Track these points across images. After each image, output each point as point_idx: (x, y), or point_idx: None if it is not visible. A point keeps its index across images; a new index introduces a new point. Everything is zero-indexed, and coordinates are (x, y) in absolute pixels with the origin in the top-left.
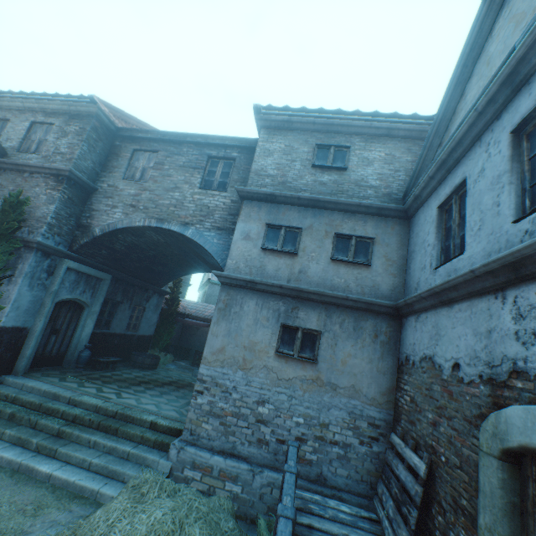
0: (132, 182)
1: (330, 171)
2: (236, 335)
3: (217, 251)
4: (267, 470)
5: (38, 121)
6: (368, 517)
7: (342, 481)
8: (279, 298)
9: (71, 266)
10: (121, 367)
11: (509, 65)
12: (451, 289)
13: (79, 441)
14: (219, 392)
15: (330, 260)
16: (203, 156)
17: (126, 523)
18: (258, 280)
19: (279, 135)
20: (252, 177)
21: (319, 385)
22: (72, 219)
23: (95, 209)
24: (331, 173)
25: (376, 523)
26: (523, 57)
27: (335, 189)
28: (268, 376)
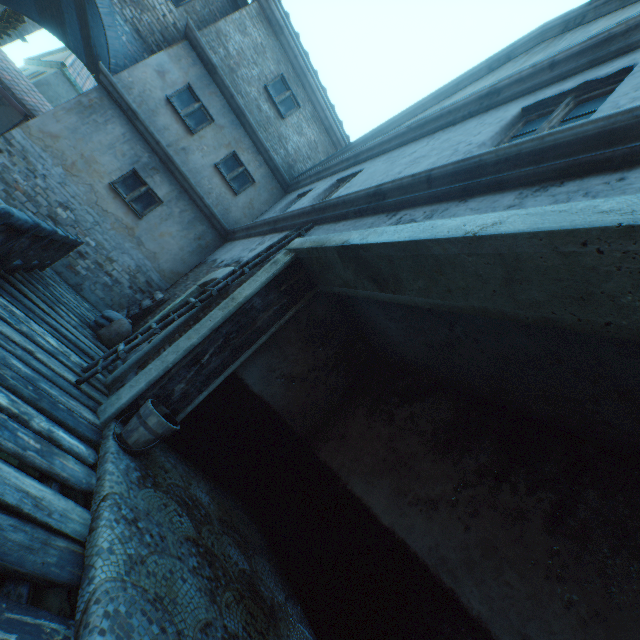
0: None
1: (273, 106)
2: (82, 139)
3: (118, 51)
4: None
5: None
6: None
7: (95, 298)
8: (149, 150)
9: None
10: None
11: (360, 150)
12: (255, 229)
13: None
14: (24, 167)
15: (214, 165)
16: None
17: None
18: (142, 118)
19: (265, 28)
20: (212, 31)
21: (130, 234)
22: None
23: None
24: (272, 109)
25: None
26: (364, 152)
27: (264, 123)
28: (88, 195)
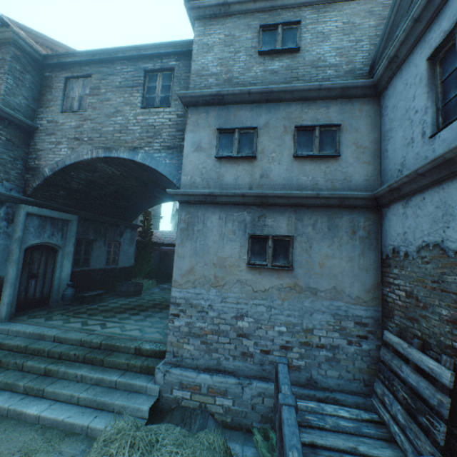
0: (71, 114)
1: (280, 56)
2: (203, 253)
3: (171, 172)
4: (255, 381)
5: None
6: (369, 419)
7: (333, 382)
8: (243, 208)
9: (30, 211)
10: (108, 298)
11: None
12: None
13: (67, 377)
14: (195, 312)
15: (293, 158)
16: (139, 71)
17: None
18: (217, 192)
19: (216, 24)
20: (193, 79)
21: (298, 292)
22: (18, 163)
23: (39, 149)
24: (282, 59)
25: (380, 425)
26: None
27: (289, 76)
28: (243, 290)
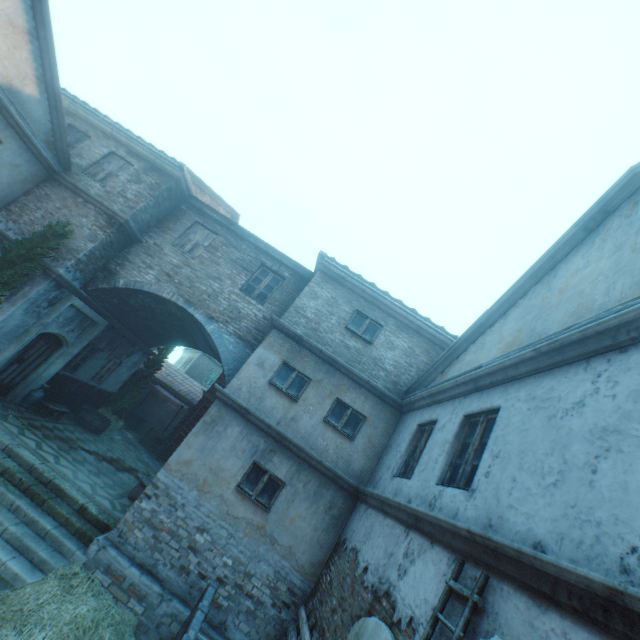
0: (179, 252)
1: (358, 338)
2: (209, 454)
3: (228, 358)
4: (177, 600)
5: (119, 154)
6: None
7: (240, 636)
8: (263, 435)
9: (76, 304)
10: (65, 419)
11: (476, 374)
12: (389, 505)
13: (2, 500)
14: (167, 503)
15: (322, 420)
16: (258, 261)
17: (55, 608)
18: (252, 411)
19: (331, 284)
20: (291, 310)
21: (261, 534)
22: (102, 260)
23: (129, 260)
24: (358, 341)
25: None
26: (483, 376)
27: (355, 357)
28: (220, 506)
